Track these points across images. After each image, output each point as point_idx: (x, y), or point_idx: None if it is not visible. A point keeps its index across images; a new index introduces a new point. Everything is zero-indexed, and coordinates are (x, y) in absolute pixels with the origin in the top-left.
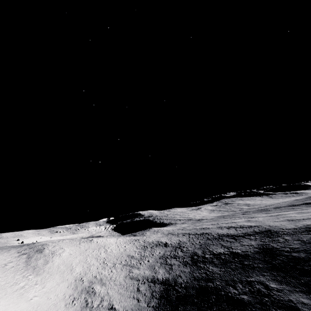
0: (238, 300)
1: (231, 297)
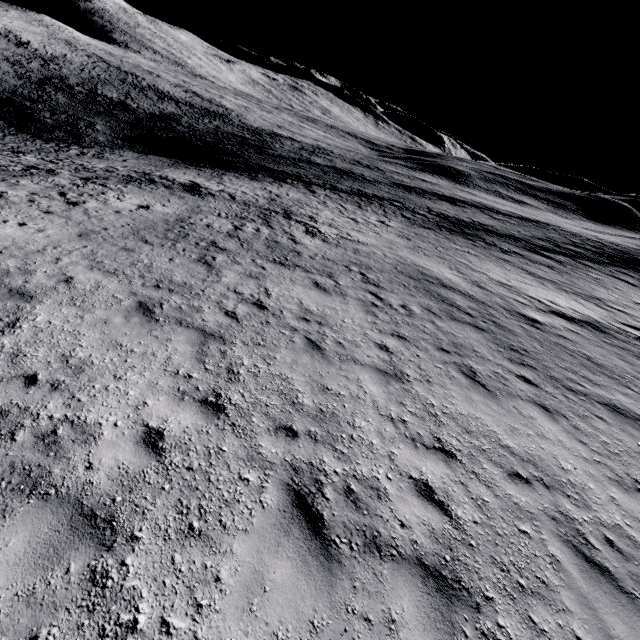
0: (36, 119)
1: (32, 116)
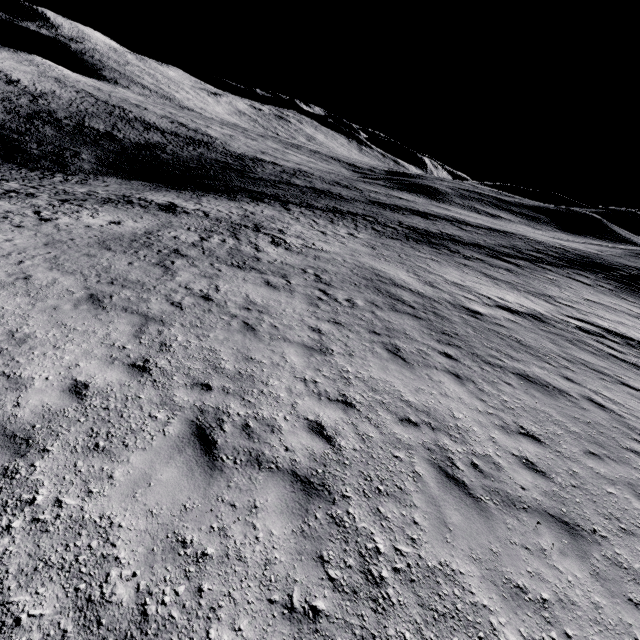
0: (23, 150)
1: (19, 147)
